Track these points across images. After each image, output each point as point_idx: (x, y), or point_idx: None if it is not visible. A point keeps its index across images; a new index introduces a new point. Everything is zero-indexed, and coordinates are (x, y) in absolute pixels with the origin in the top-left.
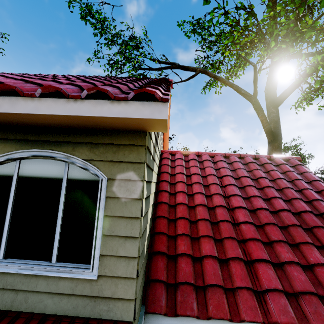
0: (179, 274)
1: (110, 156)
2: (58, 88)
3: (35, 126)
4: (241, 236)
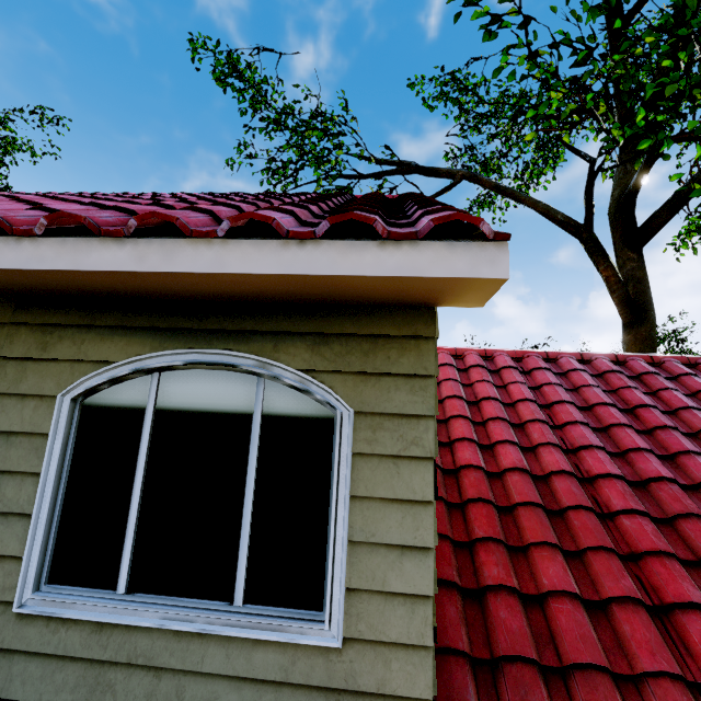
0: (499, 635)
1: (356, 361)
2: (268, 219)
3: (193, 299)
4: (624, 545)
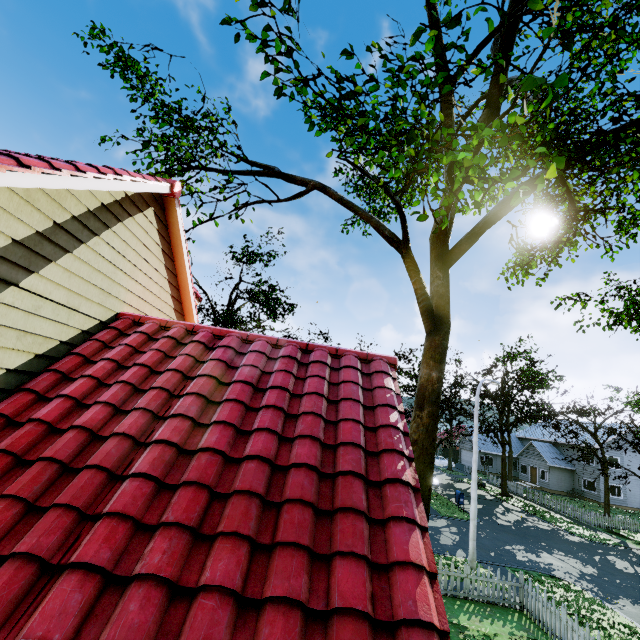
0: None
1: None
2: None
3: None
4: (103, 506)
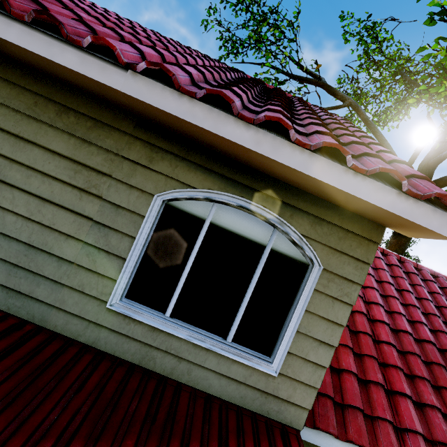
0: None
1: (333, 241)
2: (346, 152)
3: (252, 167)
4: (381, 358)
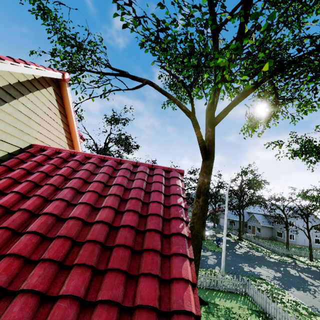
0: None
1: None
2: None
3: None
4: (7, 250)
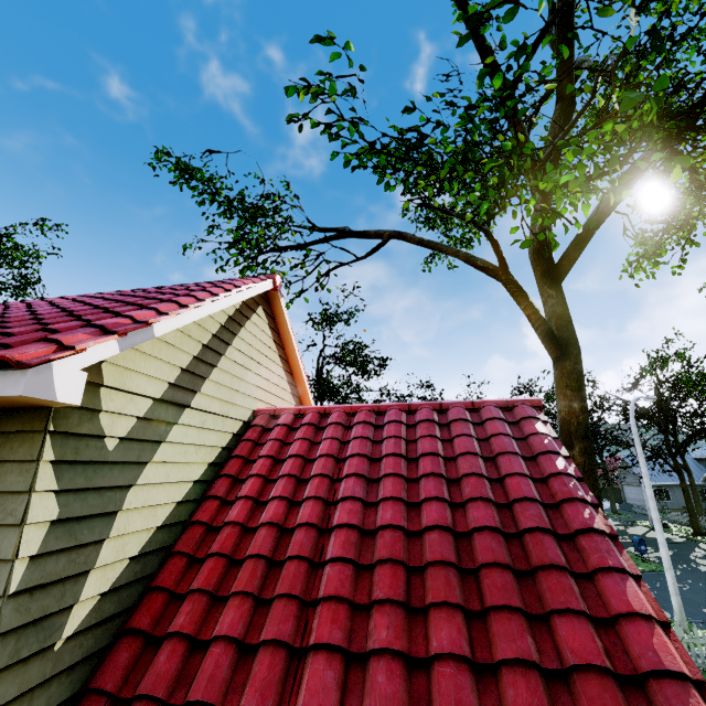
0: (146, 677)
1: None
2: None
3: None
4: (316, 592)
